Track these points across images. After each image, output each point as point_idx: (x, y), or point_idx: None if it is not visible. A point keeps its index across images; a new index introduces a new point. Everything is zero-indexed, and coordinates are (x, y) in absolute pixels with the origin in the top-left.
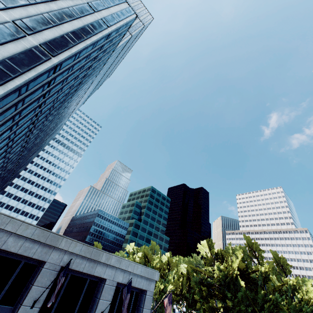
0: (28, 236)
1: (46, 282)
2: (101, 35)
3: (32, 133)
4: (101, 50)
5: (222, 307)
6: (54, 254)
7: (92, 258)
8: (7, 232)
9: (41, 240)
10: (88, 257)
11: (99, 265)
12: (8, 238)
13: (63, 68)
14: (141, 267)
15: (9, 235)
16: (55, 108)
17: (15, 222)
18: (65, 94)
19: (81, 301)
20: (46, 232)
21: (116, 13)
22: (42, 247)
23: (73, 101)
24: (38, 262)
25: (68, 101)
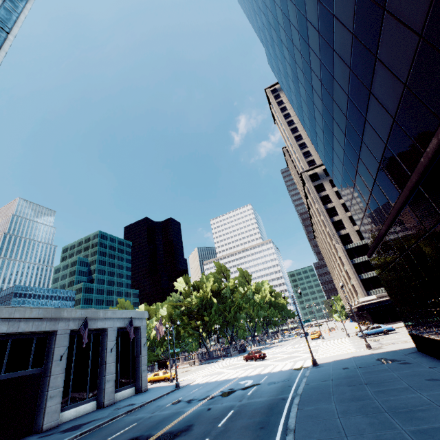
0: (36, 317)
1: (64, 343)
2: (4, 54)
3: None
4: None
5: (202, 325)
6: (61, 323)
7: (92, 317)
8: (16, 319)
9: (48, 317)
10: (89, 317)
11: (99, 320)
12: (19, 323)
13: None
14: (133, 312)
15: (19, 321)
16: None
17: (20, 310)
18: None
19: (92, 349)
20: (48, 309)
21: (8, 0)
22: (50, 321)
23: None
24: (47, 334)
25: None
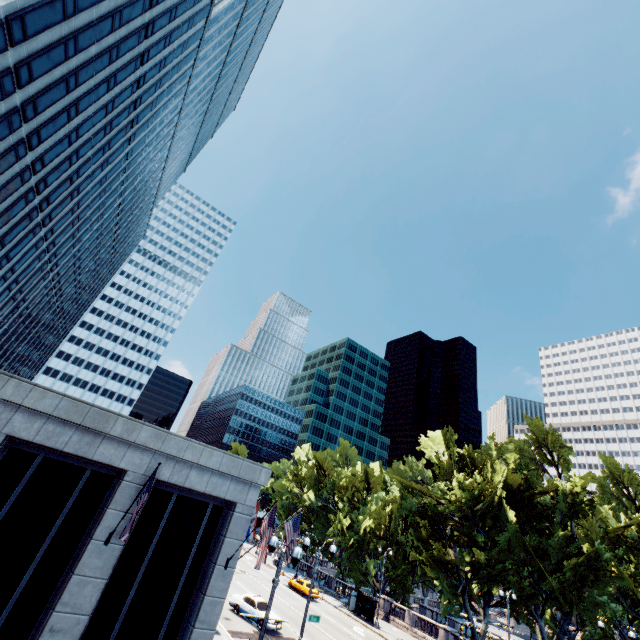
0: None
1: None
2: None
3: (50, 219)
4: (159, 6)
5: (467, 562)
6: None
7: (87, 426)
8: None
9: None
10: (76, 422)
11: (107, 441)
12: None
13: (39, 34)
14: (221, 454)
15: None
16: (86, 161)
17: None
18: (100, 126)
19: (71, 510)
20: None
21: None
22: None
23: (144, 157)
24: None
25: (126, 153)
